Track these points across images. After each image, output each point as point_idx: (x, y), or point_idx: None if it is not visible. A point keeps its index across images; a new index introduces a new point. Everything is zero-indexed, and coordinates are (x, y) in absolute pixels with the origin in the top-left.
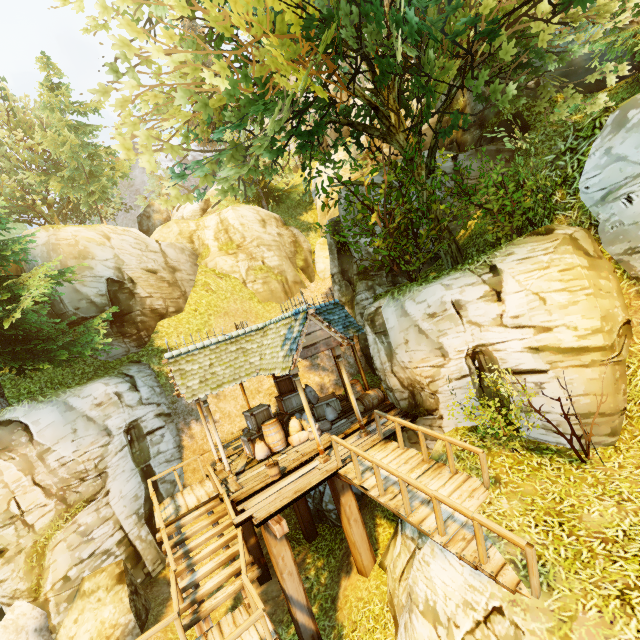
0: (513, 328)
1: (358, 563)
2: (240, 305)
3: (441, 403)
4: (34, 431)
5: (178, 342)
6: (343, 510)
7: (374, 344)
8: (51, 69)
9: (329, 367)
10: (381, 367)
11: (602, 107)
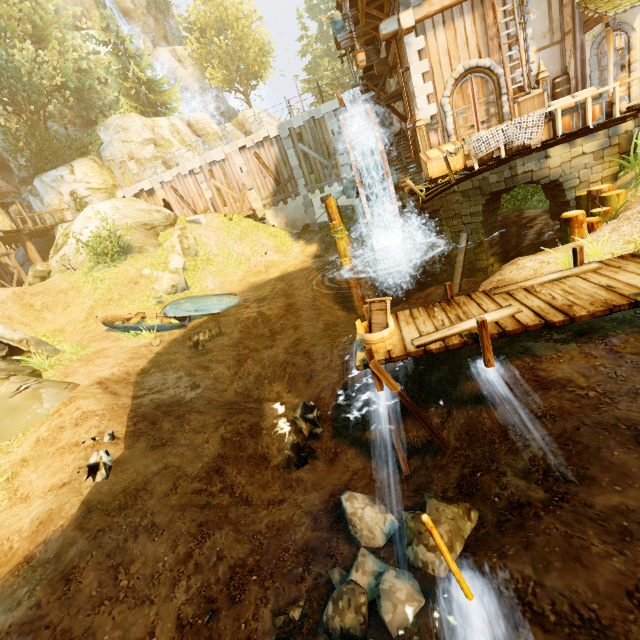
0: (80, 183)
1: None
2: None
3: (65, 214)
4: None
5: None
6: (28, 248)
7: (34, 201)
8: None
9: None
10: (39, 211)
11: None
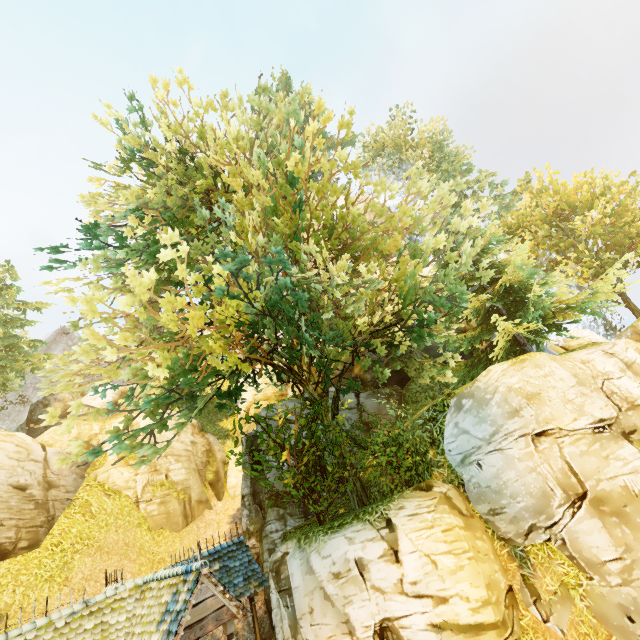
0: (414, 597)
1: None
2: (122, 535)
3: None
4: None
5: (10, 601)
6: None
7: (277, 607)
8: (9, 273)
9: (222, 634)
10: None
11: (451, 380)
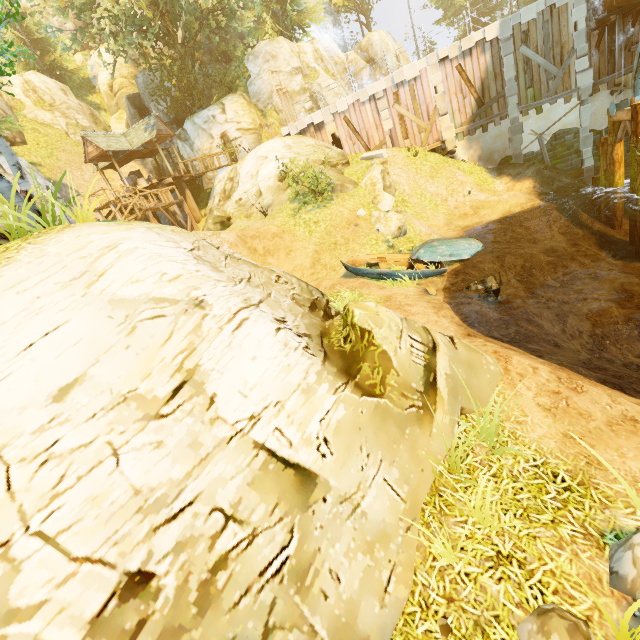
0: (231, 123)
1: (197, 218)
2: (72, 148)
3: (215, 159)
4: (5, 167)
5: (38, 161)
6: (187, 196)
7: (183, 147)
8: None
9: None
10: (188, 157)
11: None
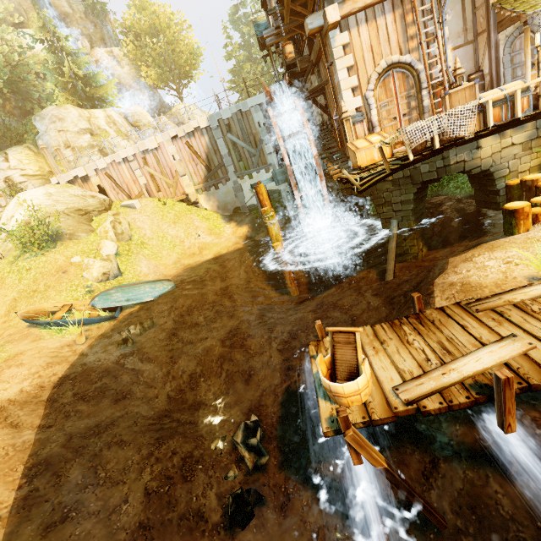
0: (15, 170)
1: None
2: None
3: None
4: None
5: None
6: None
7: None
8: None
9: None
10: None
11: None
